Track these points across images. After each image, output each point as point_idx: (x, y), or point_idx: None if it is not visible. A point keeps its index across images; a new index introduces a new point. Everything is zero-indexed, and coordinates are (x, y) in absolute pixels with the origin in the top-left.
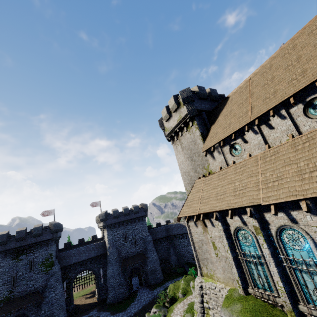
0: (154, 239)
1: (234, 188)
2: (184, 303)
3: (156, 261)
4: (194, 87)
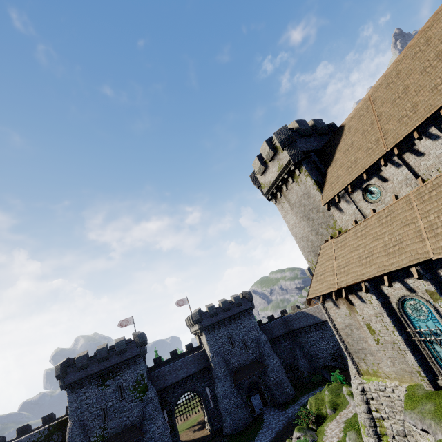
0: (270, 339)
1: (383, 246)
2: (339, 421)
3: (280, 369)
4: (291, 123)
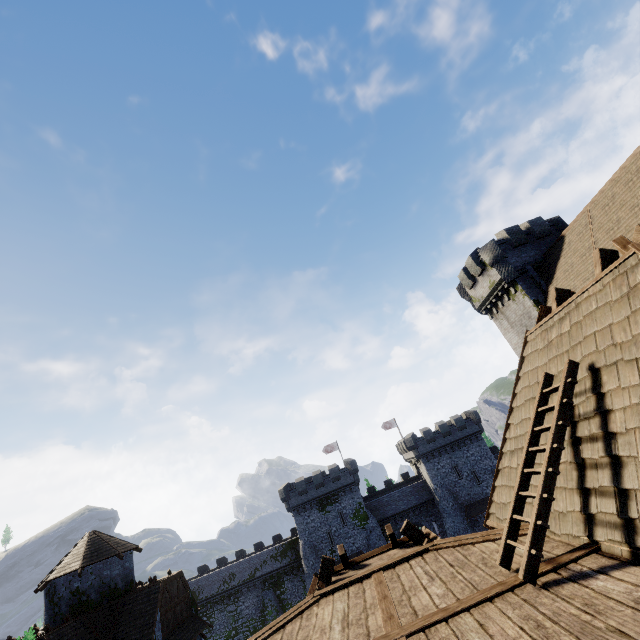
0: None
1: None
2: None
3: None
4: (500, 232)
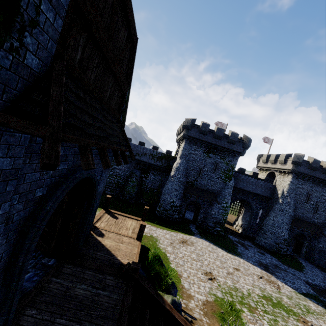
0: None
1: None
2: None
3: None
4: None
